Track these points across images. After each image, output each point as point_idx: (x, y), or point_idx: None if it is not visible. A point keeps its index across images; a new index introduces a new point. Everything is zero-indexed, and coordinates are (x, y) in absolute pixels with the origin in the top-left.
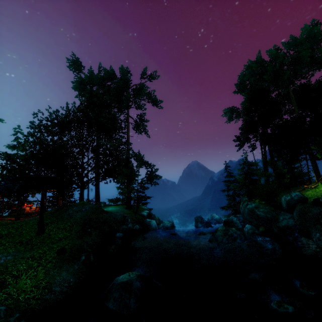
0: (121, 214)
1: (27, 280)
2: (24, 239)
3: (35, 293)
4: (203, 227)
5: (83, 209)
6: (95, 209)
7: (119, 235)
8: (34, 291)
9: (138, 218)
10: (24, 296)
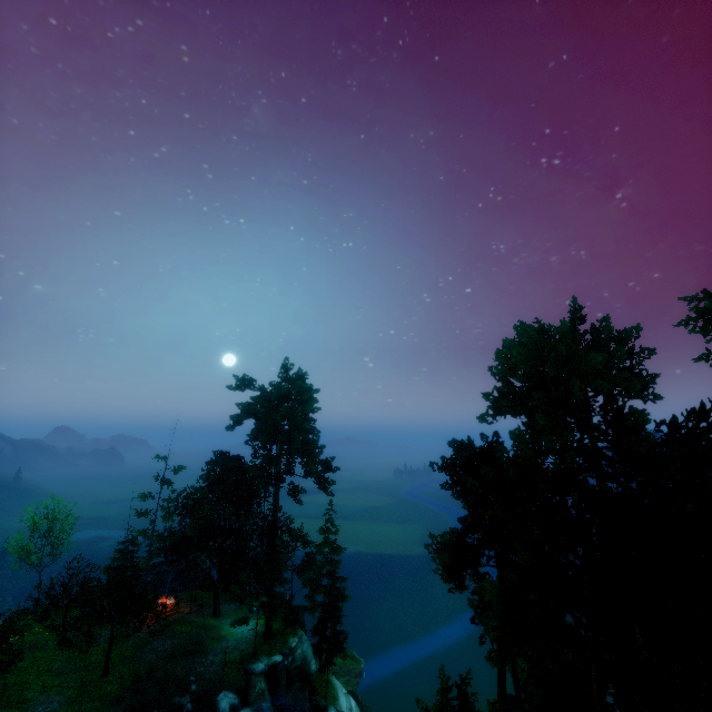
0: (215, 660)
1: None
2: (90, 678)
3: None
4: None
5: (160, 648)
6: (176, 649)
7: None
8: None
9: (224, 680)
10: None
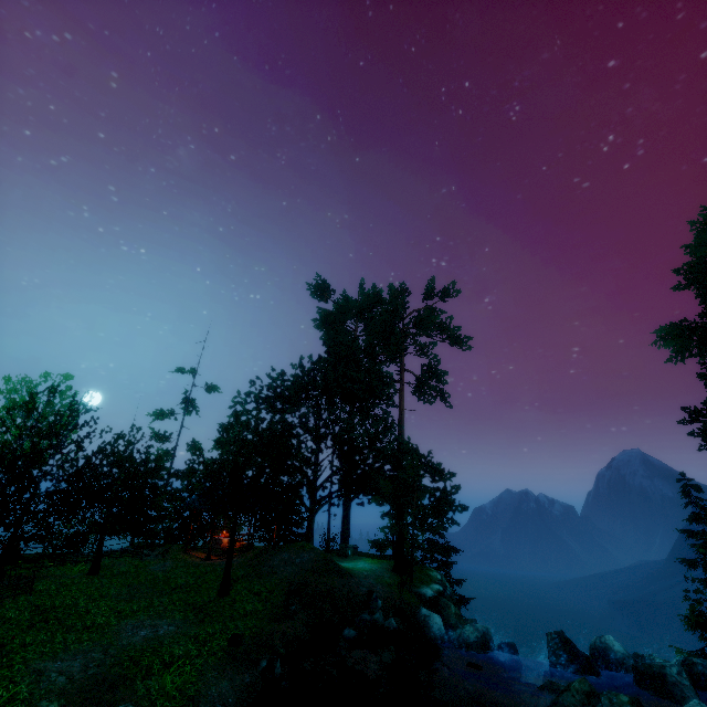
0: (372, 582)
1: (175, 677)
2: (200, 599)
3: (178, 702)
4: (568, 669)
5: (298, 560)
6: (319, 563)
7: (348, 633)
8: (177, 699)
9: (405, 600)
10: (163, 701)
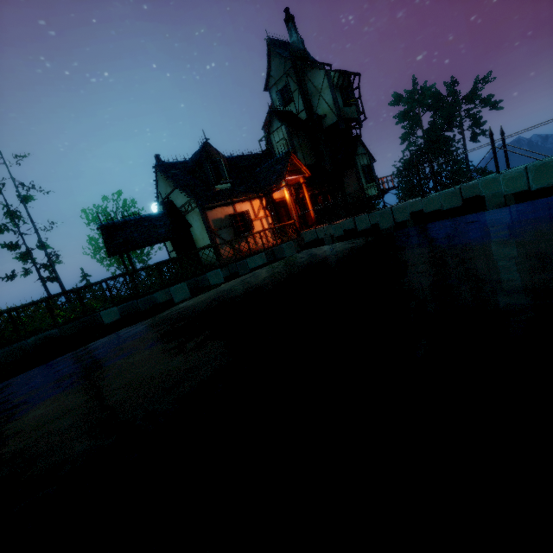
0: None
1: None
2: None
3: None
4: None
5: None
6: None
7: None
8: None
9: None
10: None
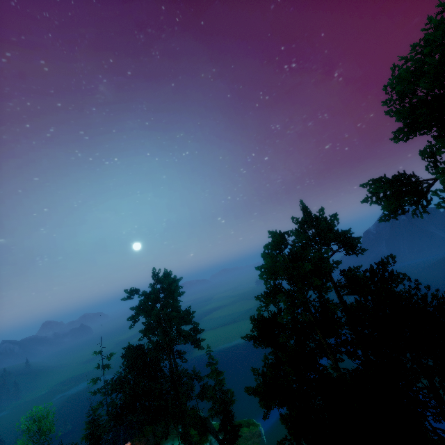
0: None
1: None
2: None
3: None
4: None
5: None
6: None
7: None
8: None
9: None
10: None
